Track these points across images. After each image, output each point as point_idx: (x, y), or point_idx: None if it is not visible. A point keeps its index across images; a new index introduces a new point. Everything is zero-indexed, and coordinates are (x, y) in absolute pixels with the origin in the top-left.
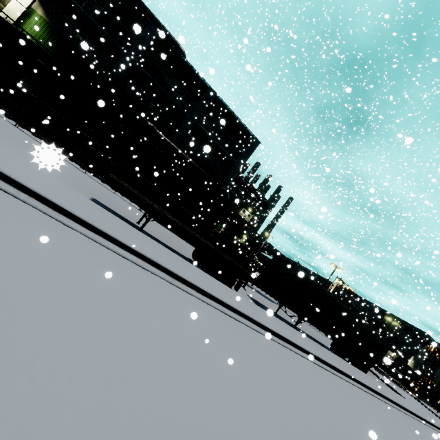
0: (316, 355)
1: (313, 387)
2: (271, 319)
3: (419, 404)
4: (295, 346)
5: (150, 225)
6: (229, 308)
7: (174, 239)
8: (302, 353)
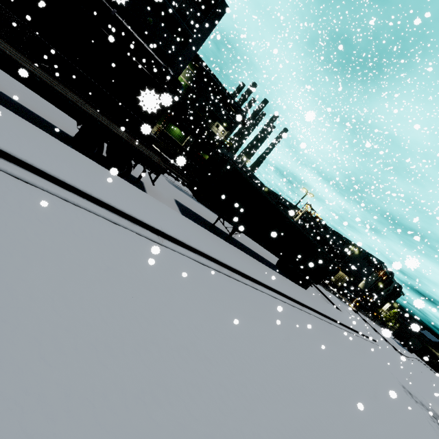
0: (222, 261)
1: (151, 291)
2: (171, 217)
3: (355, 315)
4: (187, 248)
5: (14, 84)
6: (35, 172)
7: (63, 114)
8: (195, 256)
